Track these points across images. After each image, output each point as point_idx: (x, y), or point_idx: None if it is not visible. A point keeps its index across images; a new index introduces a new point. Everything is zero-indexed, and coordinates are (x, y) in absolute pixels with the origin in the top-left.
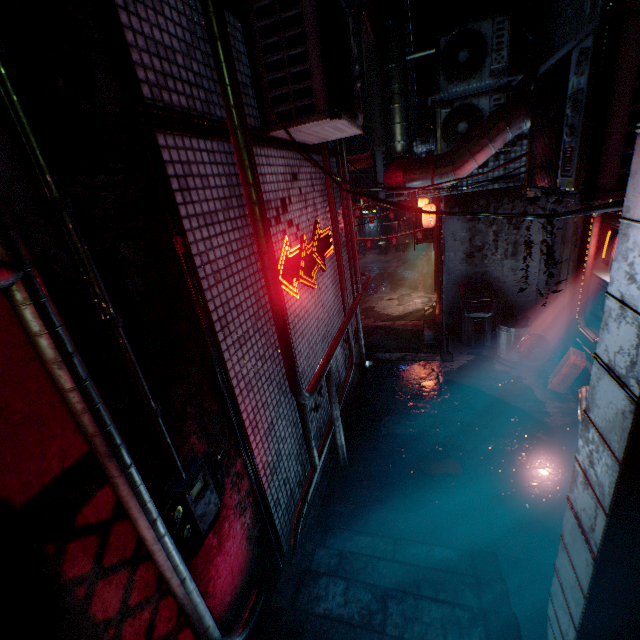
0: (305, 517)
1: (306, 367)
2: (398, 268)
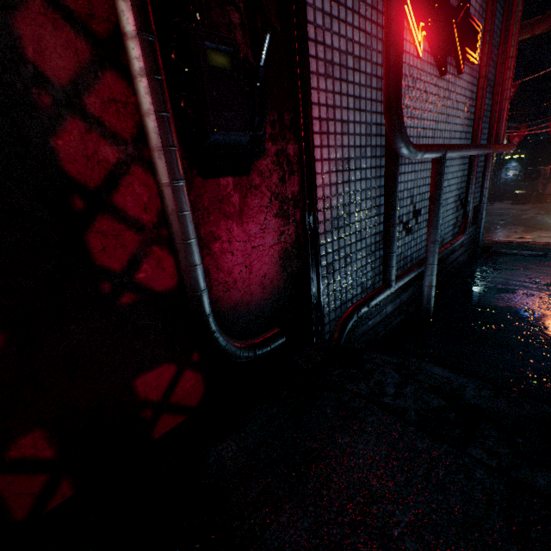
0: (360, 331)
1: (407, 160)
2: (539, 215)
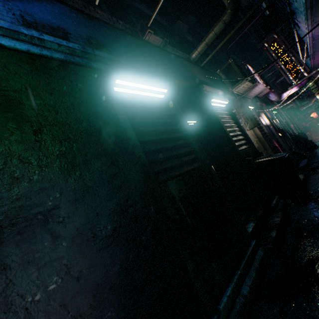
0: None
1: None
2: None
